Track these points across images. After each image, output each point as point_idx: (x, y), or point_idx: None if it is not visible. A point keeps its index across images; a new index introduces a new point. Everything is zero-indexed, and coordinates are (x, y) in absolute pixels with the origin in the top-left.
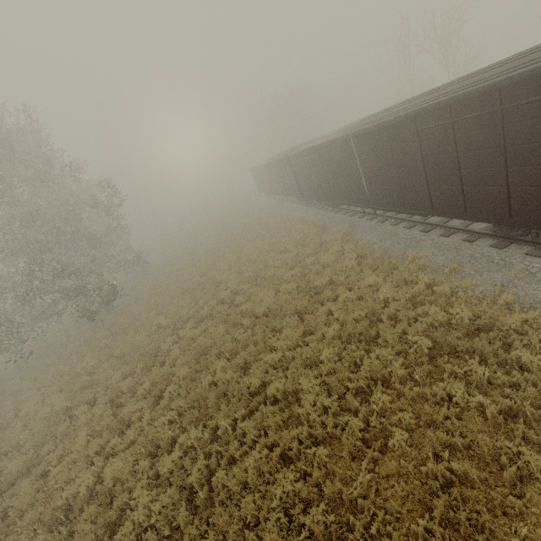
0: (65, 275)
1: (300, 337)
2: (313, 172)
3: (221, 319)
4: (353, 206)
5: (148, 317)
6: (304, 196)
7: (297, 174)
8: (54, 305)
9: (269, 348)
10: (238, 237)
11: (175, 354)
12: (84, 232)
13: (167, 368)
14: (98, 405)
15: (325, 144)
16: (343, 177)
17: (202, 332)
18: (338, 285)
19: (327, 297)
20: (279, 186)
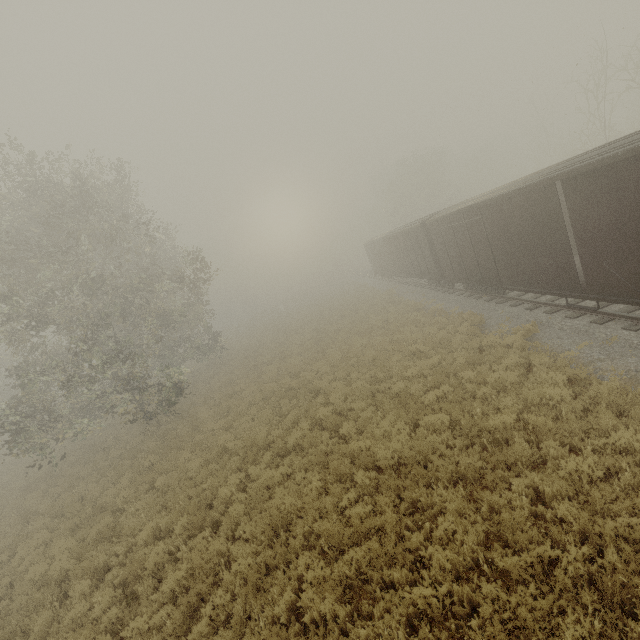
0: (119, 359)
1: (478, 546)
2: (466, 242)
3: (316, 460)
4: (528, 295)
5: (214, 428)
6: (443, 278)
7: (438, 247)
8: (105, 395)
9: (412, 560)
10: (345, 328)
11: (237, 513)
12: (154, 307)
13: (220, 542)
14: (106, 585)
15: (498, 199)
16: (528, 249)
17: (284, 478)
18: (541, 434)
19: (521, 457)
20: (404, 265)
